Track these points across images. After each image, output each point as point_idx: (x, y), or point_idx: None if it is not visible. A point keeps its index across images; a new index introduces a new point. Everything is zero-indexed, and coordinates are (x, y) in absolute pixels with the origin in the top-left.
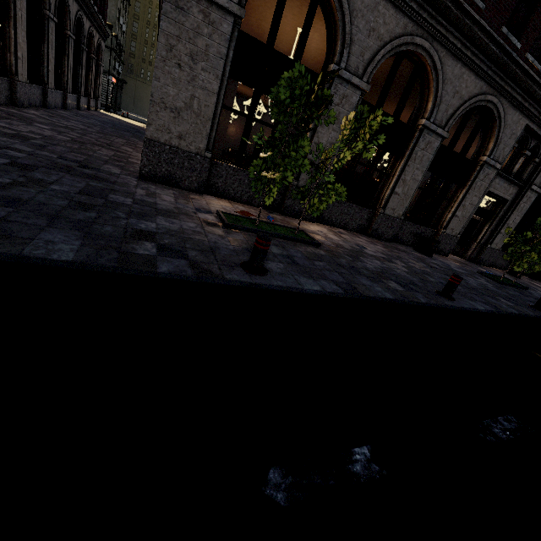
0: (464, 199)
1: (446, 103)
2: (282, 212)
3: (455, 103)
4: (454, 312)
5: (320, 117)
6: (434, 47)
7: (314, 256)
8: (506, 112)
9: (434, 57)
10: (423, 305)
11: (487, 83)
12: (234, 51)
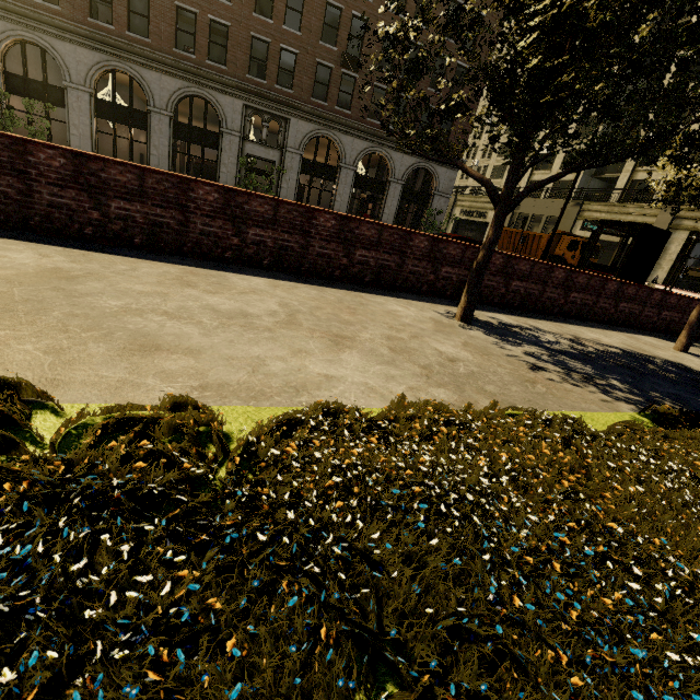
0: (222, 159)
1: (159, 95)
2: None
3: (166, 95)
4: None
5: (69, 110)
6: (128, 65)
7: None
8: (217, 97)
9: (131, 71)
10: None
11: (185, 81)
12: (5, 81)
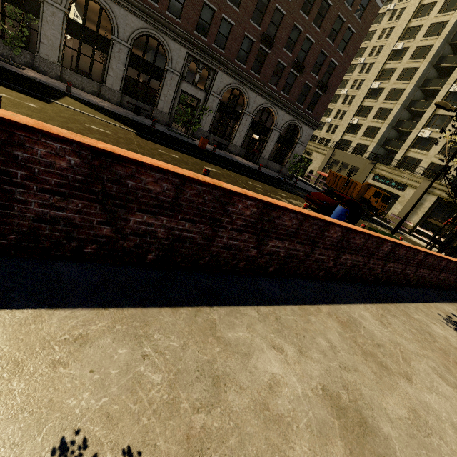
0: (162, 90)
1: (123, 29)
2: (34, 69)
3: (129, 30)
4: (54, 89)
5: (42, 21)
6: None
7: (1, 63)
8: (168, 42)
9: (104, 3)
10: (31, 78)
11: (146, 23)
12: None
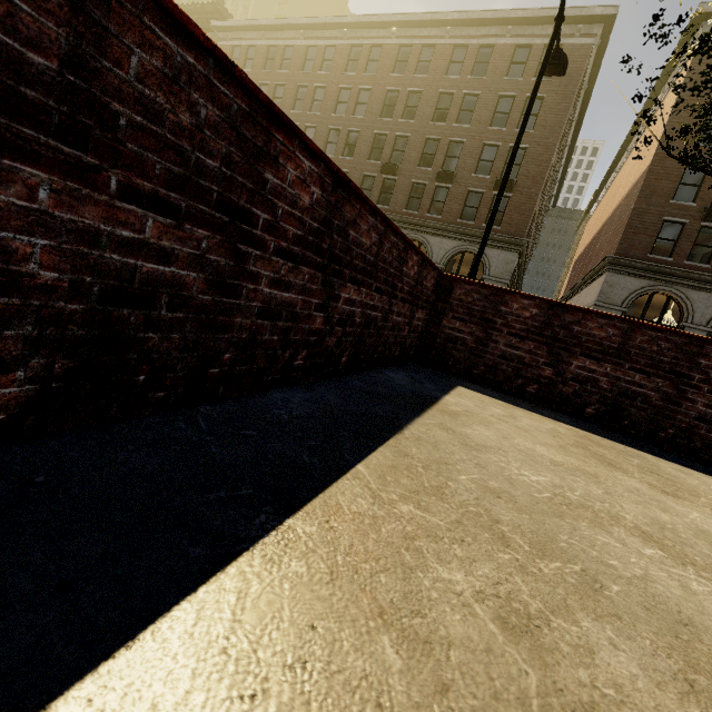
0: None
1: None
2: None
3: None
4: None
5: None
6: None
7: None
8: None
9: None
10: None
11: None
12: None
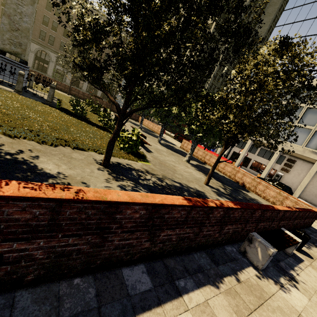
0: (49, 68)
1: (32, 48)
2: None
3: (34, 48)
4: None
5: None
6: None
7: None
8: (49, 52)
9: None
10: None
11: (41, 46)
12: None
